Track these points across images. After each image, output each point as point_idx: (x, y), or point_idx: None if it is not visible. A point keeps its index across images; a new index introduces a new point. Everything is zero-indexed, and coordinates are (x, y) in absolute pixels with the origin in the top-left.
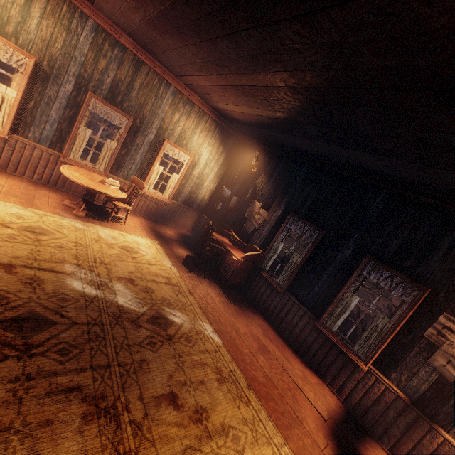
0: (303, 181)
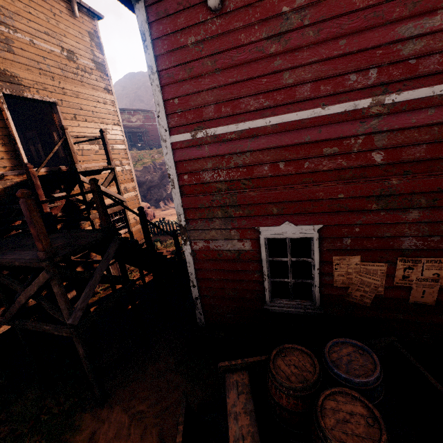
0: (17, 117)
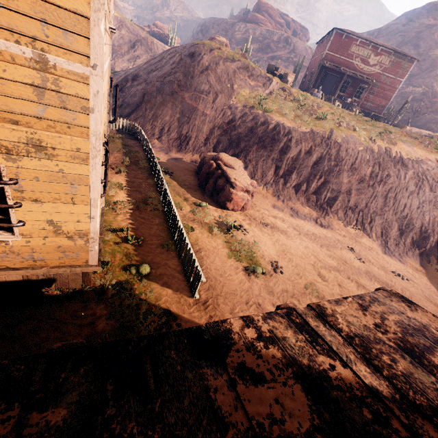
0: None
